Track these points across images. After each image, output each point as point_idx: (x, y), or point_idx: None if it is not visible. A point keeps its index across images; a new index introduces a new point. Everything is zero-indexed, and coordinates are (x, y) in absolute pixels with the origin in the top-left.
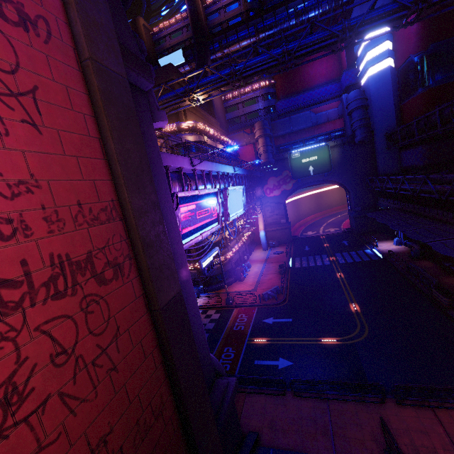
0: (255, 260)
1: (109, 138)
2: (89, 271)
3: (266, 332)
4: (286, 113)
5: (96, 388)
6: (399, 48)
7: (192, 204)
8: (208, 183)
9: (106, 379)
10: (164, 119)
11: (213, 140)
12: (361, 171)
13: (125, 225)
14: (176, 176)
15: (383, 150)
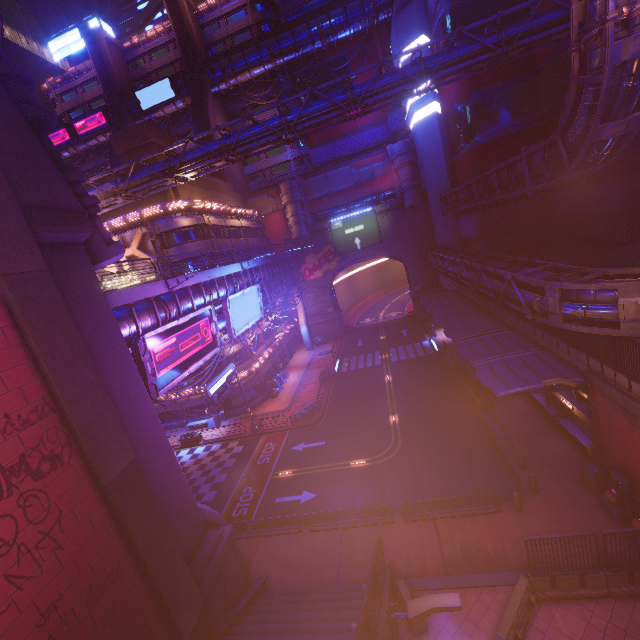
0: (296, 366)
1: (32, 342)
2: (24, 471)
3: (294, 462)
4: (325, 164)
5: (41, 566)
6: (442, 92)
7: (170, 338)
8: (198, 299)
9: (51, 558)
10: (117, 253)
11: (221, 216)
12: (417, 241)
13: (61, 415)
14: (146, 308)
15: (439, 216)
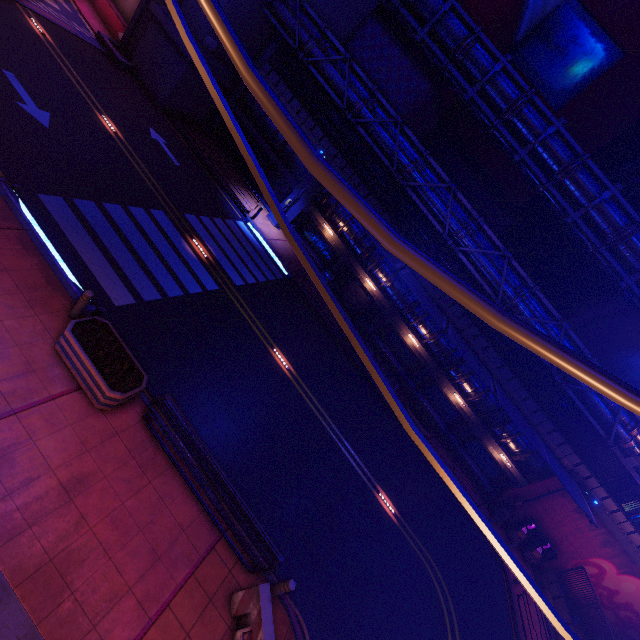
0: None
1: None
2: None
3: None
4: None
5: None
6: None
7: None
8: None
9: None
10: None
11: None
12: None
13: None
14: None
15: None
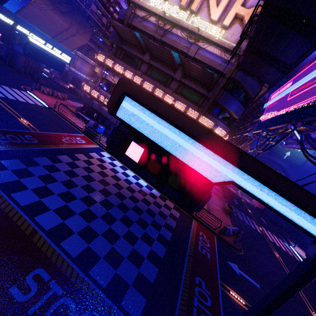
0: None
1: None
2: None
3: (238, 286)
4: None
5: None
6: None
7: None
8: None
9: None
10: None
11: None
12: None
13: None
14: None
15: None
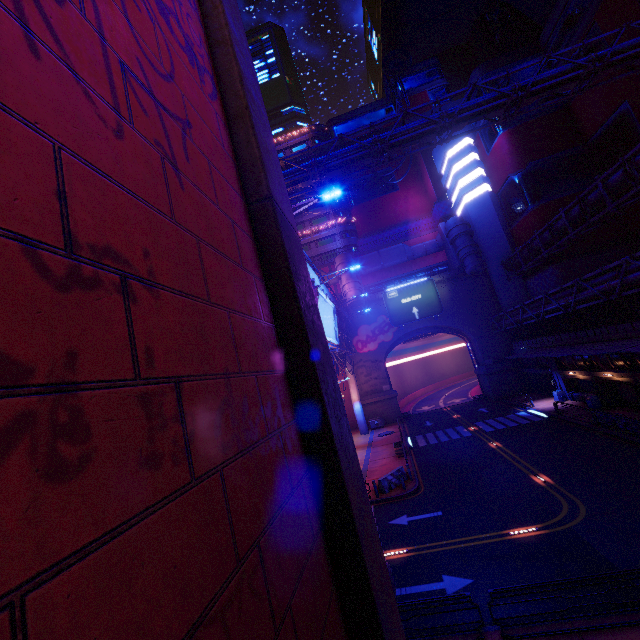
0: None
1: None
2: None
3: (401, 538)
4: None
5: (120, 119)
6: (493, 172)
7: None
8: None
9: (150, 150)
10: None
11: None
12: (481, 310)
13: (208, 43)
14: None
15: (503, 282)
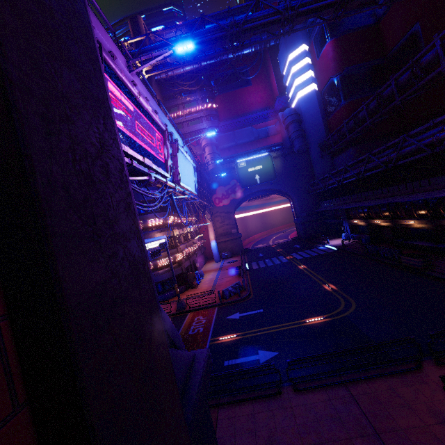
0: (208, 270)
1: None
2: None
3: (233, 327)
4: None
5: None
6: (320, 74)
7: (128, 101)
8: None
9: None
10: None
11: None
12: (302, 179)
13: None
14: None
15: (318, 159)
